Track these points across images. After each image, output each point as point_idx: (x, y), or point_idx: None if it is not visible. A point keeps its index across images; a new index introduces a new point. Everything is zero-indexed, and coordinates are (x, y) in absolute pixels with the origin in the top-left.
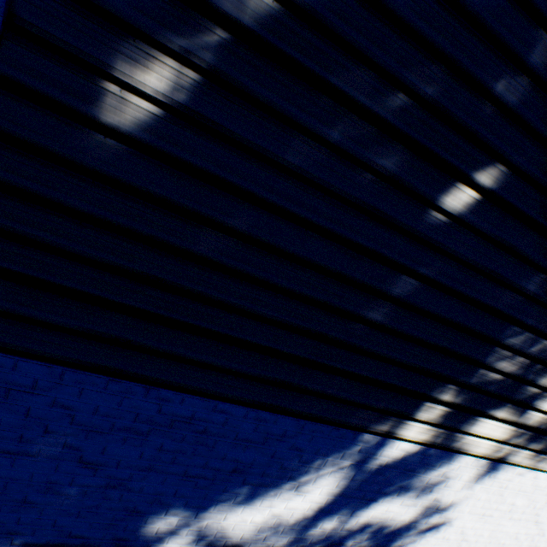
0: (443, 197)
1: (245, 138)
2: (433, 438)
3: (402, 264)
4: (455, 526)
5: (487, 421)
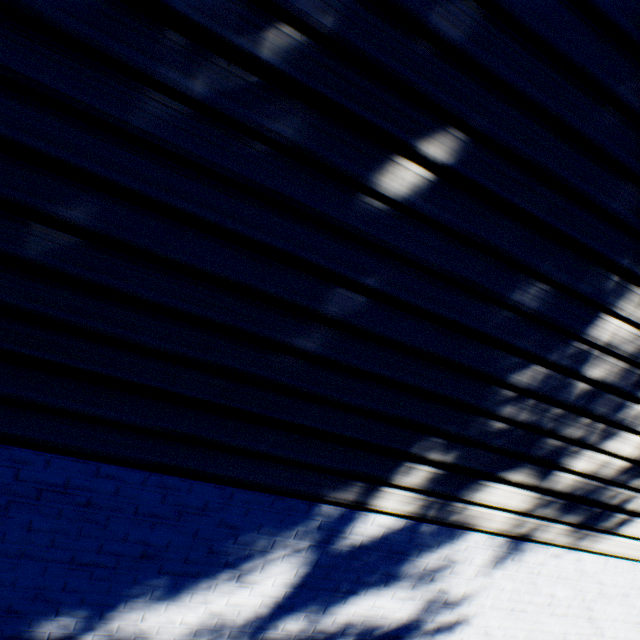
0: (377, 176)
1: (63, 92)
2: (423, 509)
3: (335, 272)
4: (476, 626)
5: (497, 486)
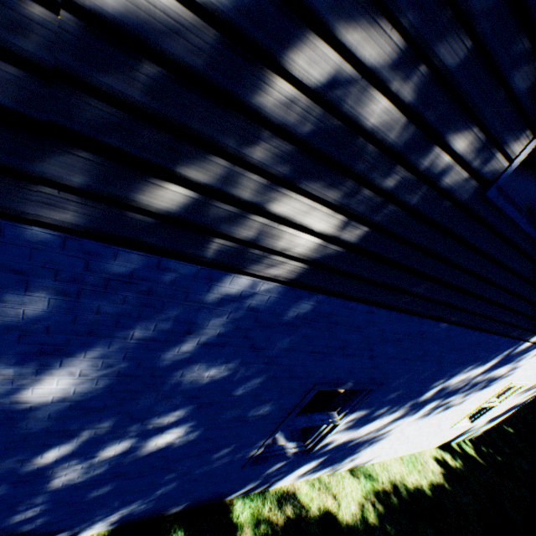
0: None
1: None
2: None
3: None
4: (513, 374)
5: None
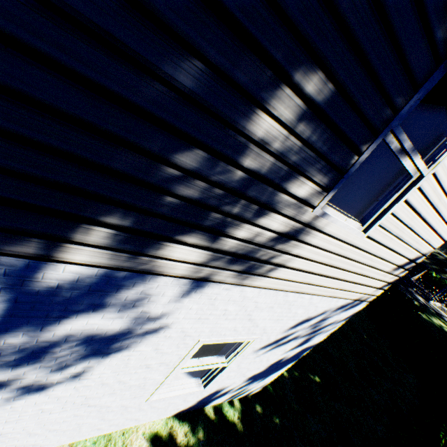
0: None
1: None
2: (113, 261)
3: None
4: (175, 328)
5: (177, 246)
